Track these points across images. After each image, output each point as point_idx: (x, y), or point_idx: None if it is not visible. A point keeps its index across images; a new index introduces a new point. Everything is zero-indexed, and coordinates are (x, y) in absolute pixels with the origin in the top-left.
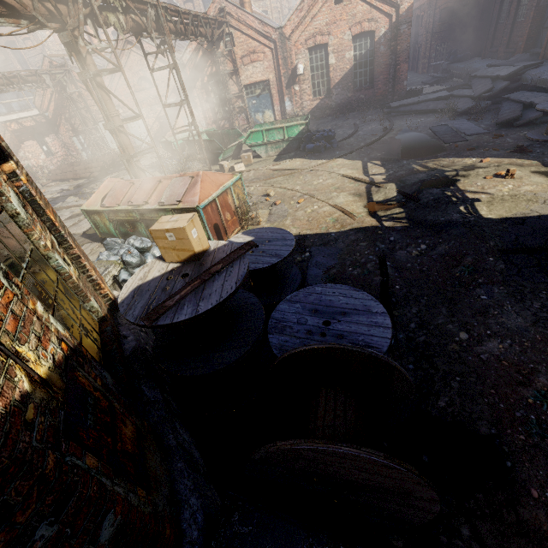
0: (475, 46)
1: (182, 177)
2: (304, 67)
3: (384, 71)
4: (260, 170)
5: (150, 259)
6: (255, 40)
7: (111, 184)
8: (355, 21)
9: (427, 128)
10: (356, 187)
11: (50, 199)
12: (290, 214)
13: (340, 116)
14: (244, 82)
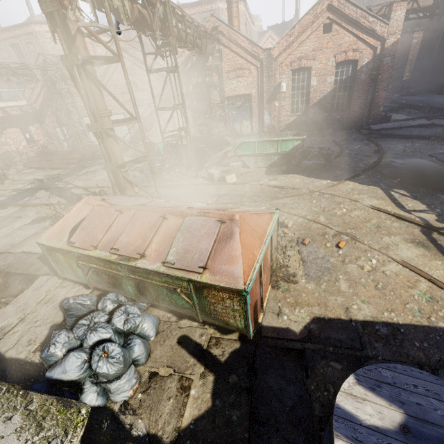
0: (427, 84)
1: (203, 218)
2: (286, 86)
3: (362, 96)
4: (257, 185)
5: (137, 352)
6: (243, 58)
7: (88, 207)
8: (340, 50)
9: (427, 155)
10: (407, 230)
11: (20, 190)
12: (337, 268)
13: (316, 133)
14: (227, 94)
